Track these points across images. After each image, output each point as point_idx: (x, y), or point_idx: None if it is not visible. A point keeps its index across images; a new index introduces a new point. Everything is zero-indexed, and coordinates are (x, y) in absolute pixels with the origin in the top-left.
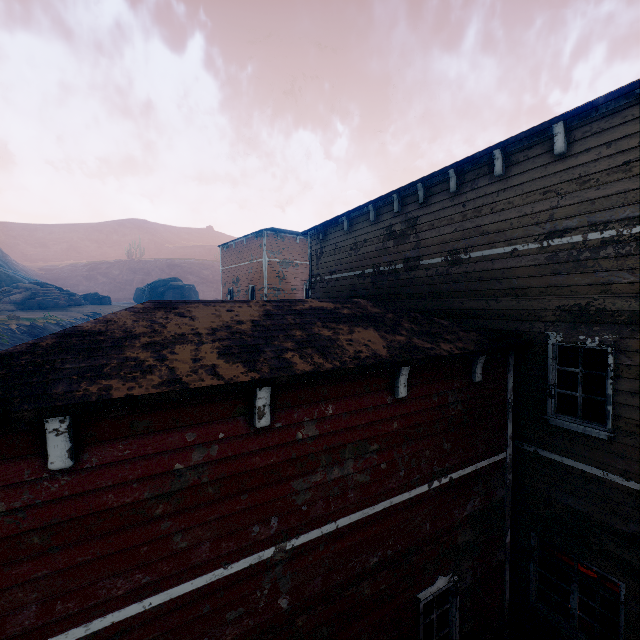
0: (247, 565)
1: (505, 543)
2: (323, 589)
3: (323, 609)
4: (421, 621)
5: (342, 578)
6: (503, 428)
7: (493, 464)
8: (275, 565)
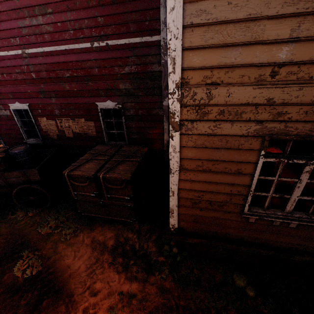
0: (15, 54)
1: (162, 105)
2: (47, 77)
3: (50, 85)
4: (100, 116)
5: (54, 76)
6: (156, 13)
7: (147, 43)
8: (25, 59)
